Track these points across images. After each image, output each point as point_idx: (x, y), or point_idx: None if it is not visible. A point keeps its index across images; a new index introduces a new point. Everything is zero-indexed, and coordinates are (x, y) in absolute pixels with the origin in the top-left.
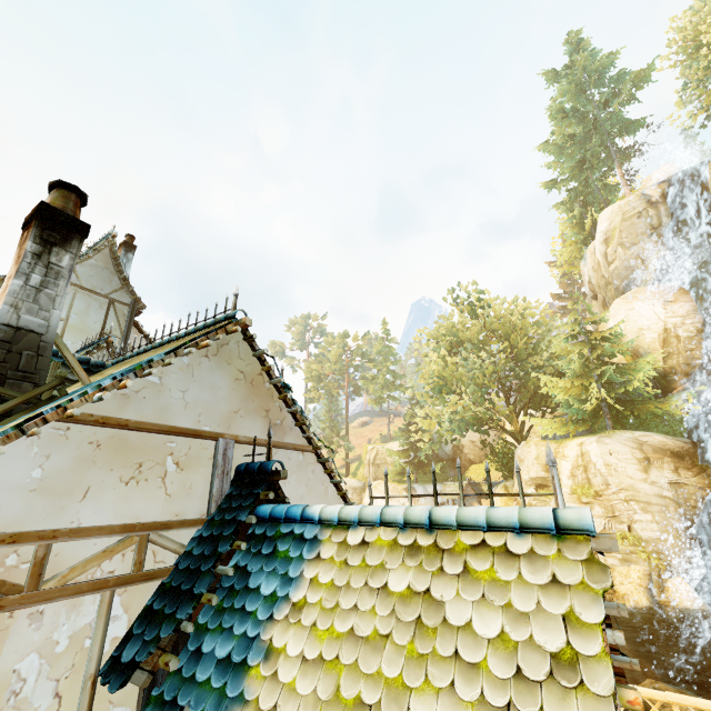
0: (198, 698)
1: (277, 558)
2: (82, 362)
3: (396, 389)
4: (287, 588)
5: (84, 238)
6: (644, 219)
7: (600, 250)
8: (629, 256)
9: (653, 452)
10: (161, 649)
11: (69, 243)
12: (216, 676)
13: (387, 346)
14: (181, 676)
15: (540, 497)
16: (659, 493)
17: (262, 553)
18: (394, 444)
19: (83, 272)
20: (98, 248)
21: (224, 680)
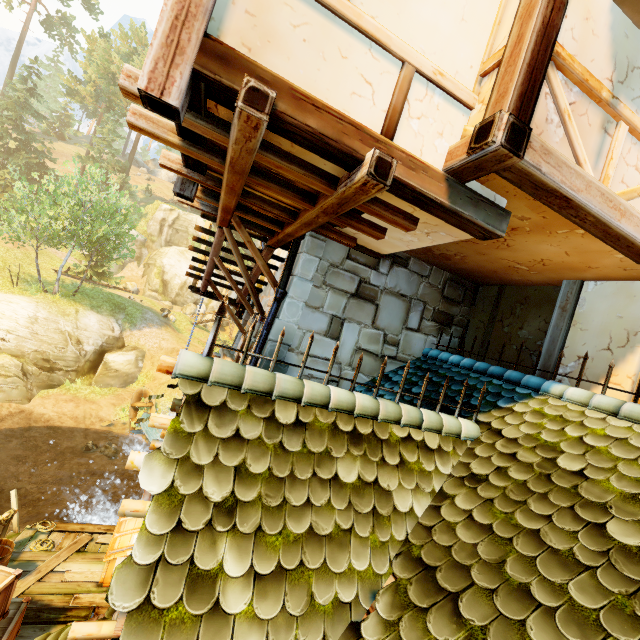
0: None
1: None
2: None
3: None
4: None
5: None
6: None
7: None
8: None
9: None
10: None
11: None
12: None
13: None
14: None
15: None
16: None
17: None
18: (200, 219)
19: None
20: None
21: None
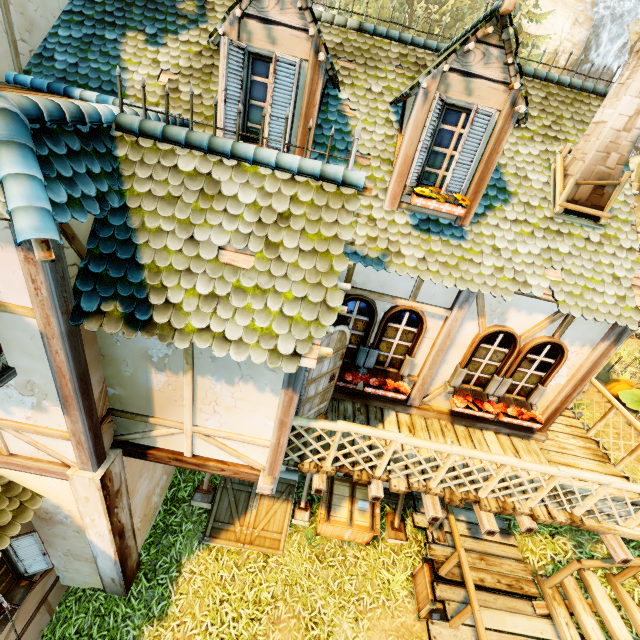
0: None
1: None
2: None
3: None
4: None
5: None
6: None
7: None
8: None
9: None
10: None
11: None
12: None
13: None
14: None
15: None
16: None
17: None
18: None
19: None
20: None
21: None
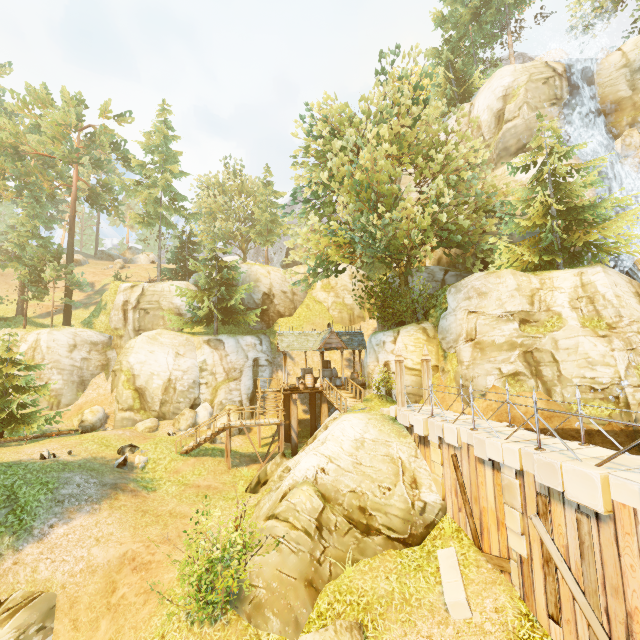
0: None
1: None
2: None
3: (176, 210)
4: None
5: None
6: (550, 87)
7: (493, 107)
8: (532, 117)
9: (639, 288)
10: None
11: None
12: None
13: (165, 144)
14: None
15: (529, 333)
16: None
17: None
18: (174, 285)
19: None
20: None
21: None
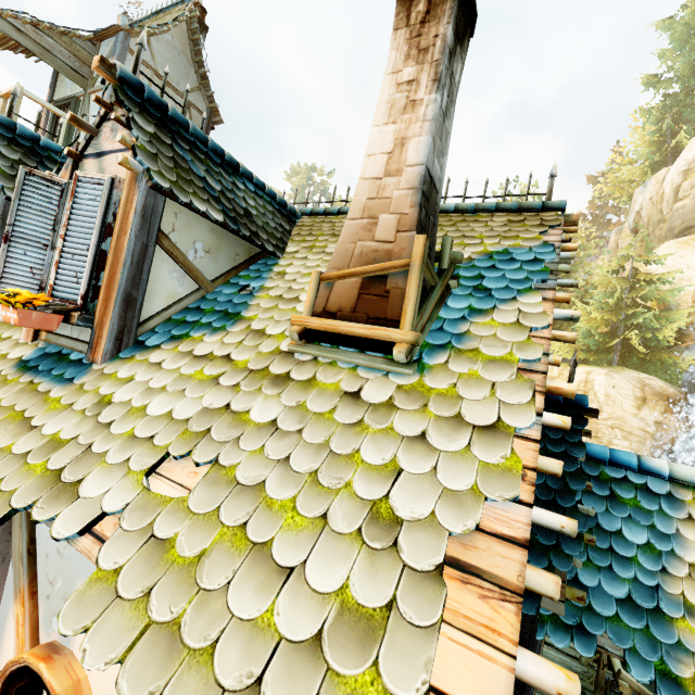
0: (616, 633)
1: (624, 505)
2: (281, 205)
3: None
4: (666, 543)
5: (470, 36)
6: None
7: (674, 181)
8: None
9: (652, 394)
10: (563, 581)
11: (463, 42)
12: (625, 615)
13: None
14: (571, 603)
15: None
16: (643, 428)
17: (597, 494)
18: None
19: (159, 51)
20: (178, 17)
21: (643, 623)
